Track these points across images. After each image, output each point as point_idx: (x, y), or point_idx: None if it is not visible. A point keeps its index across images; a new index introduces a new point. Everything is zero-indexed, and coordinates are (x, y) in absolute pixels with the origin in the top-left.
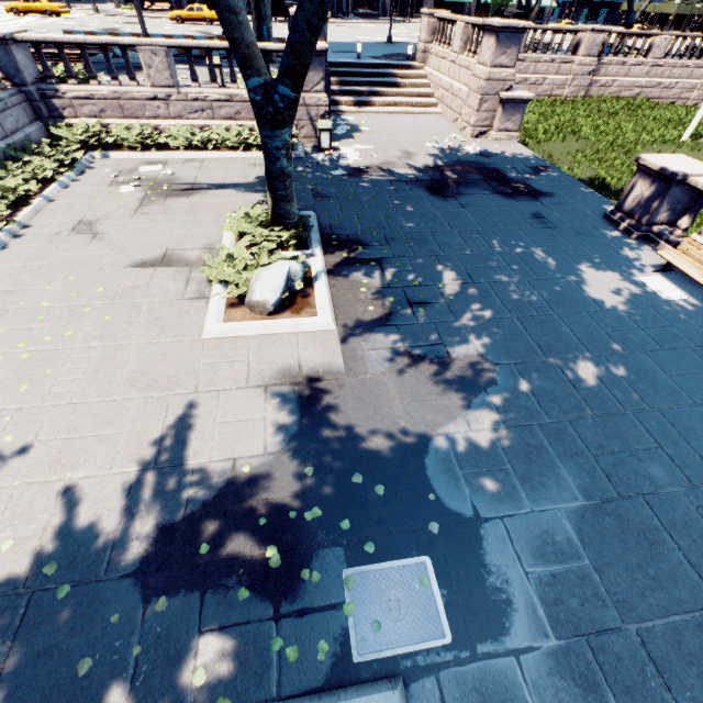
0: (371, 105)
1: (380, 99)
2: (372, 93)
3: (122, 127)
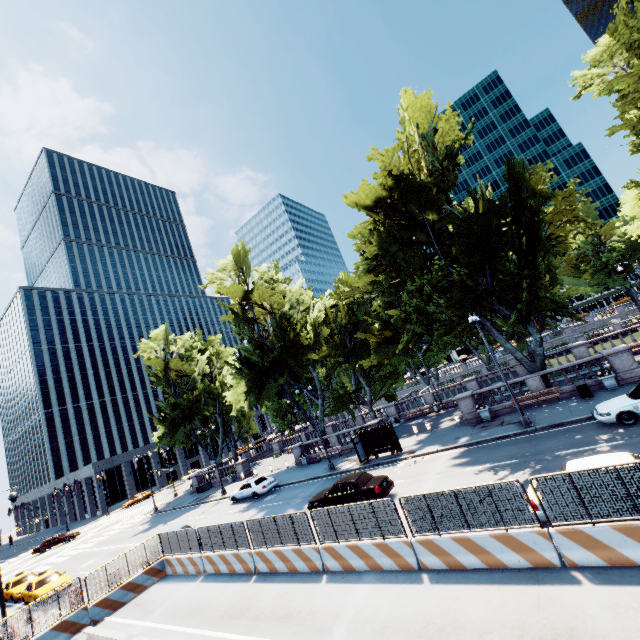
0: None
1: None
2: None
3: None
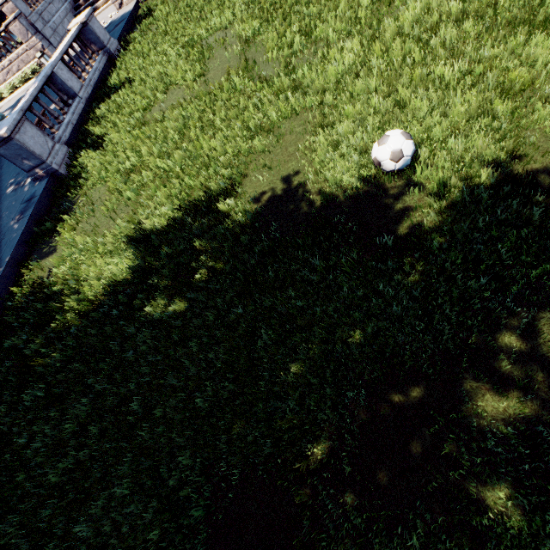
0: (99, 8)
1: (101, 1)
2: None
3: None
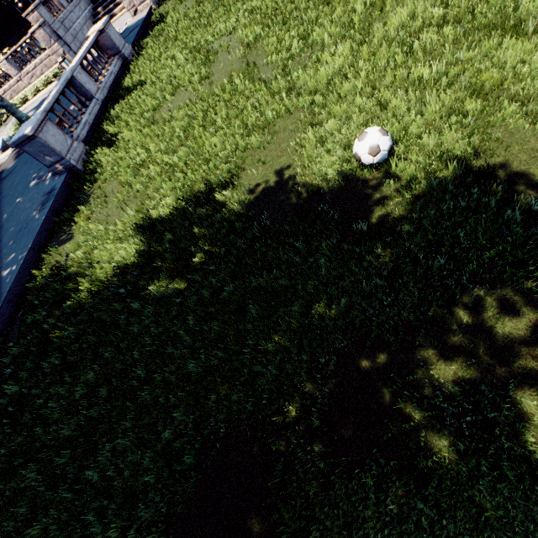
0: (116, 15)
1: (118, 8)
2: (116, 6)
3: (17, 99)
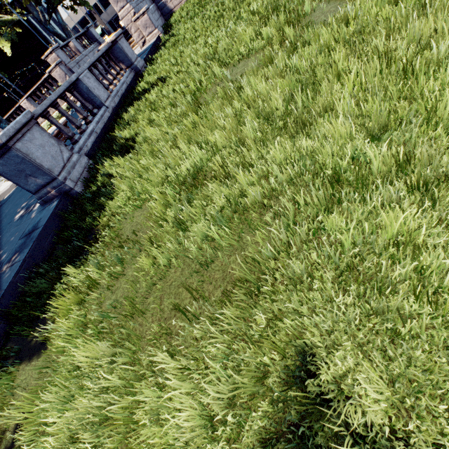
0: None
1: None
2: None
3: None
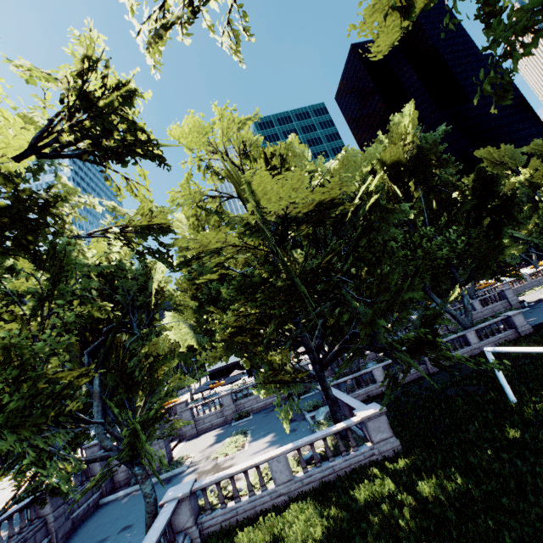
0: None
1: None
2: None
3: None
